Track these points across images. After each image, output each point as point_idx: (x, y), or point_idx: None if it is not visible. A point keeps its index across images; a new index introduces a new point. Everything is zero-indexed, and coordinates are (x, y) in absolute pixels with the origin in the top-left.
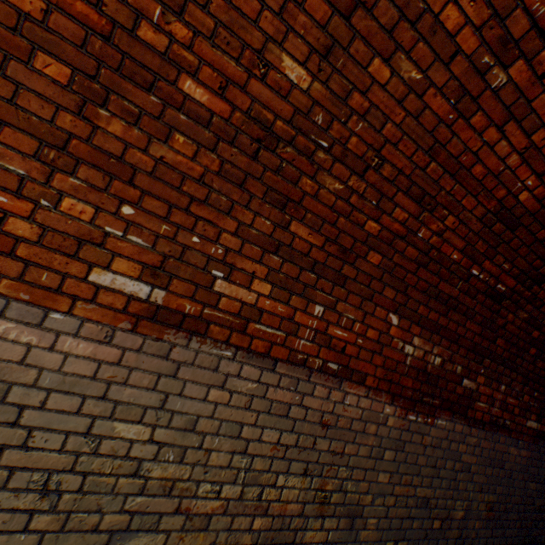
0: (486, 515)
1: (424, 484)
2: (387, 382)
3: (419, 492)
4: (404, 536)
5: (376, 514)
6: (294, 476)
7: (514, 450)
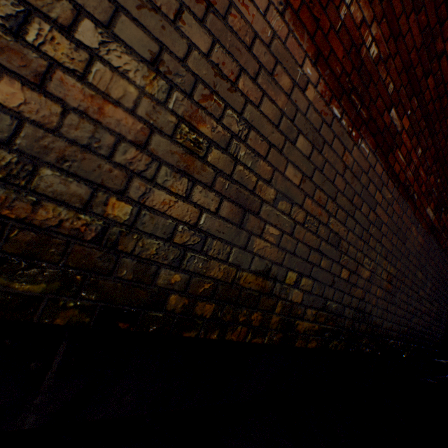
0: (386, 287)
1: (338, 219)
2: (313, 22)
3: (332, 225)
4: (310, 273)
5: (279, 225)
6: (126, 52)
7: (414, 232)
